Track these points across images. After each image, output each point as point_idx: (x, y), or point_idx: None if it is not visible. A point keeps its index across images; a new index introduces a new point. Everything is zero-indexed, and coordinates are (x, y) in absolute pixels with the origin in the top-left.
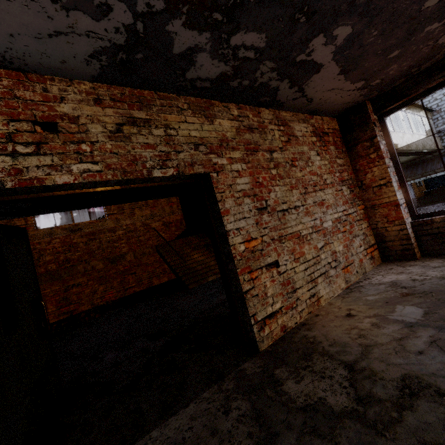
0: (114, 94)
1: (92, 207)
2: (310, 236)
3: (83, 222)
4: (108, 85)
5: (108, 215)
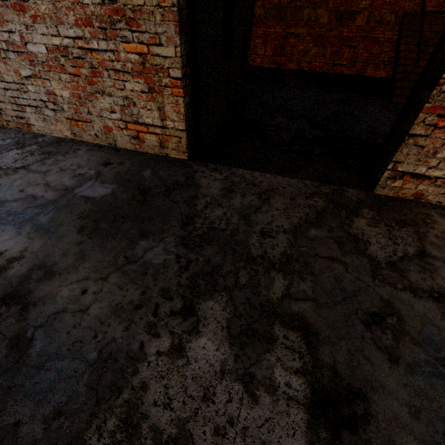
0: None
1: None
2: None
3: None
4: None
5: None
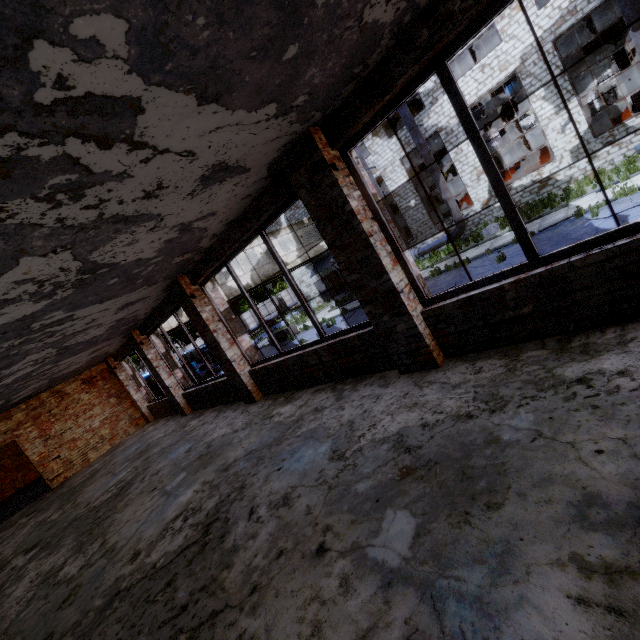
0: None
1: None
2: (82, 436)
3: None
4: None
5: None
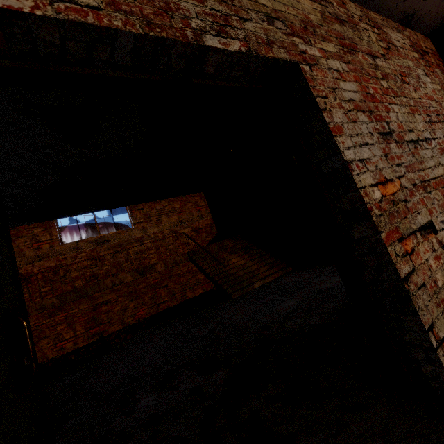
0: None
1: (115, 207)
2: None
3: (109, 234)
4: None
5: (134, 225)
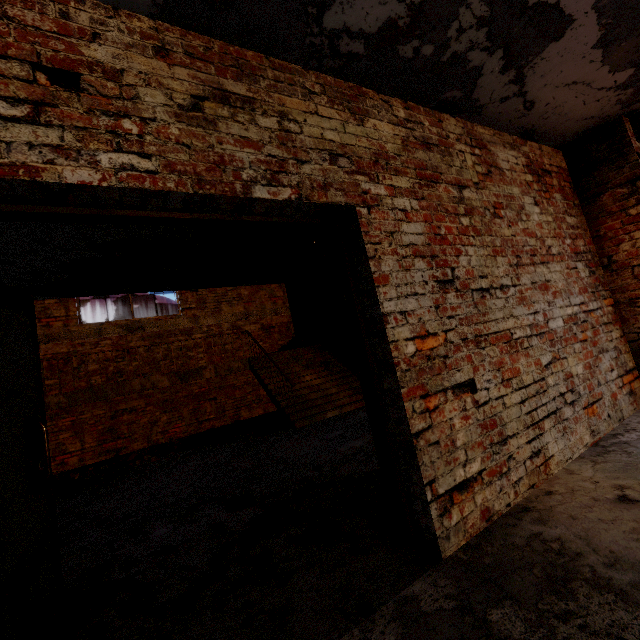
0: (192, 47)
1: (158, 290)
2: (528, 341)
3: (146, 318)
4: (184, 29)
5: (182, 310)
